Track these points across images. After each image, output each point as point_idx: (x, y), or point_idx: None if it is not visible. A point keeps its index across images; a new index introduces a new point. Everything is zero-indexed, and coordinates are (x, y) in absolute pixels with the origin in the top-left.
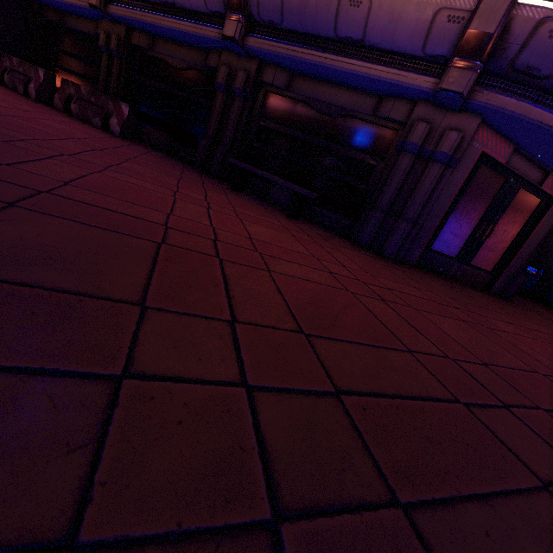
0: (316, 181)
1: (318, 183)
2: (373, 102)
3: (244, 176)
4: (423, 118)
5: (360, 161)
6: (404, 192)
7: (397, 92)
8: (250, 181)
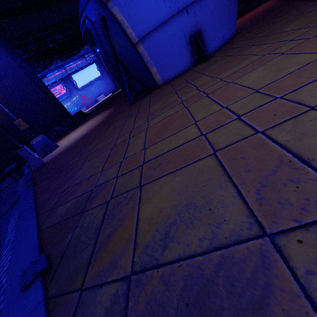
0: (241, 2)
1: (242, 2)
2: None
3: None
4: None
5: None
6: None
7: None
8: None
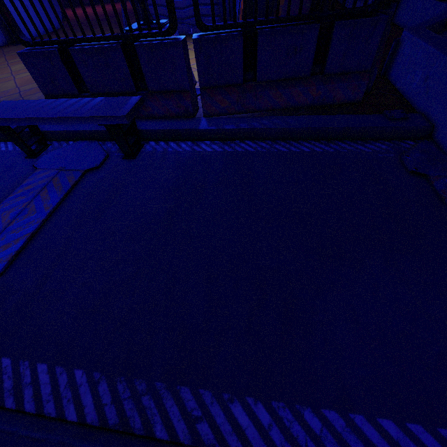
0: None
1: None
2: None
3: (73, 0)
4: None
5: None
6: None
7: None
8: (76, 2)
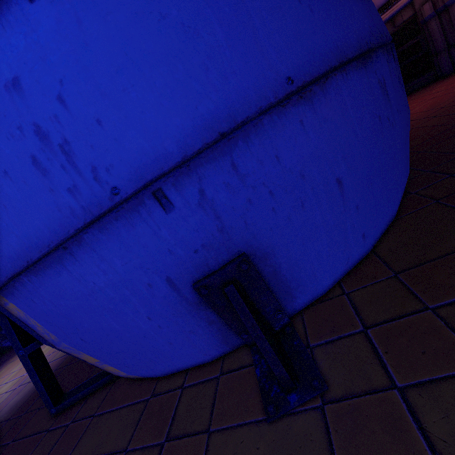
0: None
1: None
2: (389, 25)
3: None
4: (423, 2)
5: (407, 47)
6: (448, 31)
7: (397, 12)
8: None
